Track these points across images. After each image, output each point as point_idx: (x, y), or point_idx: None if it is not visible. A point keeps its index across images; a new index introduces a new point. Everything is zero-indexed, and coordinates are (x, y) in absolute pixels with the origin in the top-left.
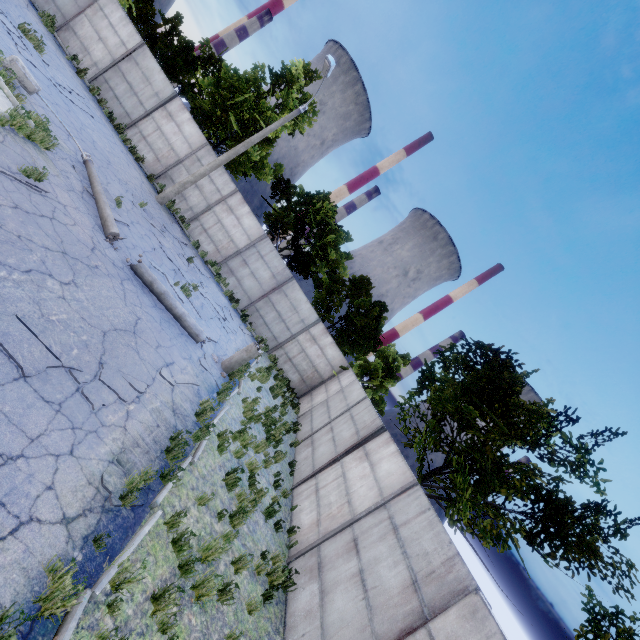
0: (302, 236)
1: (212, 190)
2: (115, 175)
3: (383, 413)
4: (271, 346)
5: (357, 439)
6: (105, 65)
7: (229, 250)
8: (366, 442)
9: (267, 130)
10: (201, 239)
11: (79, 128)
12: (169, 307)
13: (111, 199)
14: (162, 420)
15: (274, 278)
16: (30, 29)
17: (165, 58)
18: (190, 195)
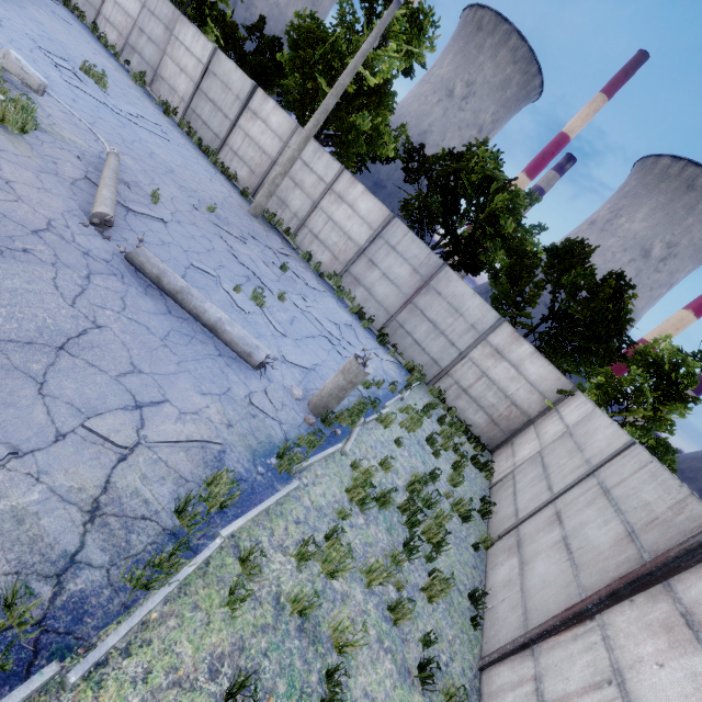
0: (455, 213)
1: (314, 182)
2: (175, 182)
3: (673, 471)
4: (431, 375)
5: (637, 557)
6: (190, 95)
7: (348, 252)
8: (672, 572)
9: (357, 56)
10: (313, 249)
11: (131, 140)
12: (194, 313)
13: (144, 195)
14: (16, 543)
15: (416, 273)
16: (90, 66)
17: (252, 67)
18: (291, 199)
